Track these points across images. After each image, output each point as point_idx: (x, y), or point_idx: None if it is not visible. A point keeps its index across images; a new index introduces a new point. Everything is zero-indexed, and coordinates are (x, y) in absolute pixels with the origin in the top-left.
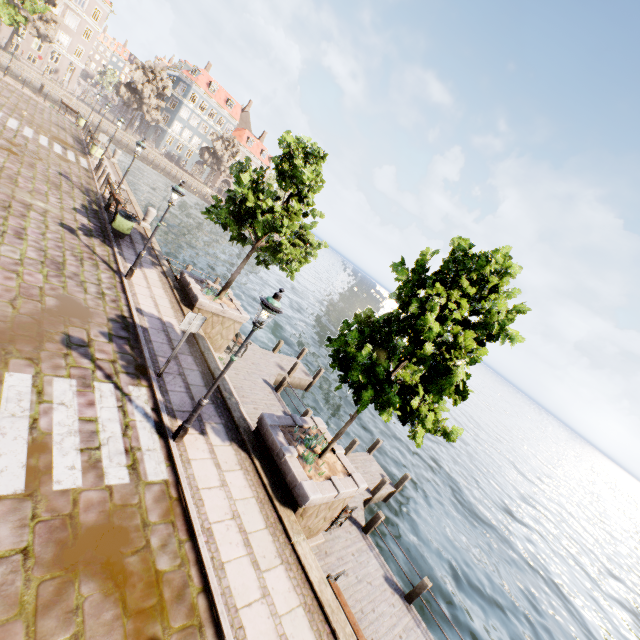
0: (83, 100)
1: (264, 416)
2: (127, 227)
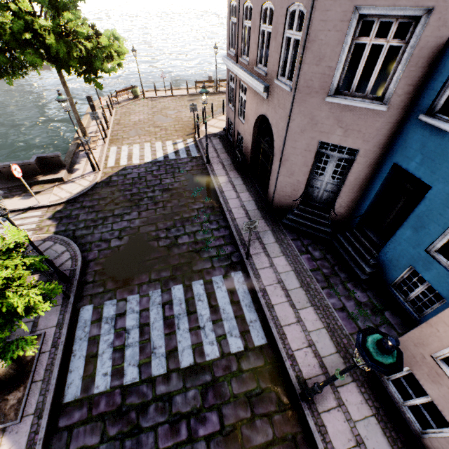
0: None
1: None
2: None
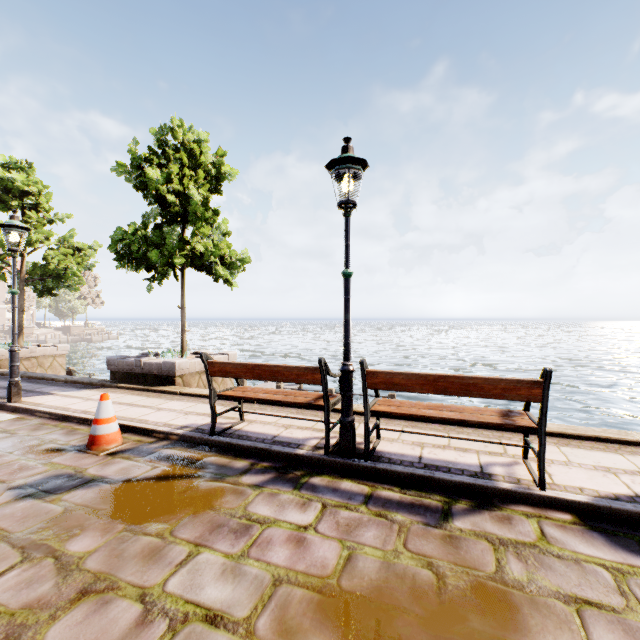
0: None
1: (109, 358)
2: None
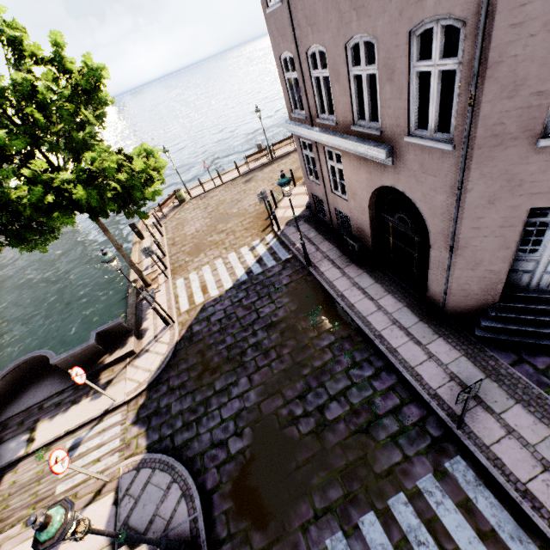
0: None
1: None
2: None
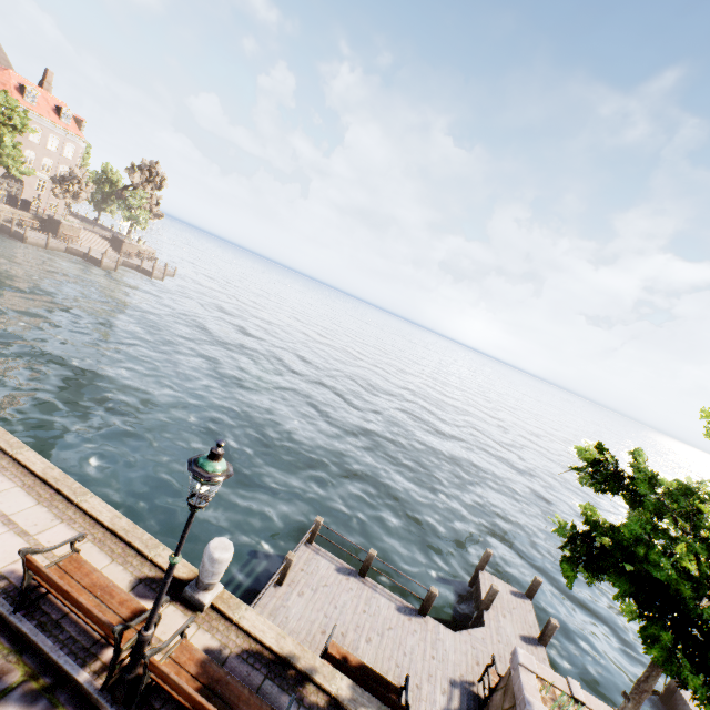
0: None
1: None
2: None
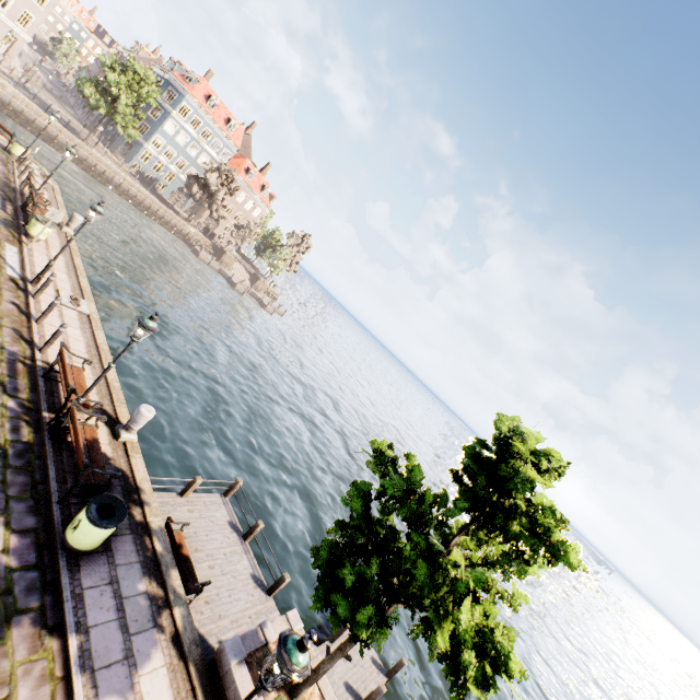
0: (23, 84)
1: None
2: (102, 537)
